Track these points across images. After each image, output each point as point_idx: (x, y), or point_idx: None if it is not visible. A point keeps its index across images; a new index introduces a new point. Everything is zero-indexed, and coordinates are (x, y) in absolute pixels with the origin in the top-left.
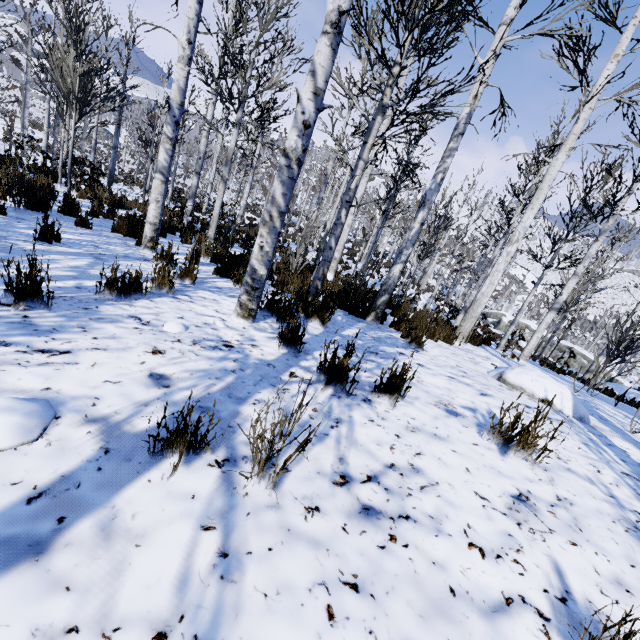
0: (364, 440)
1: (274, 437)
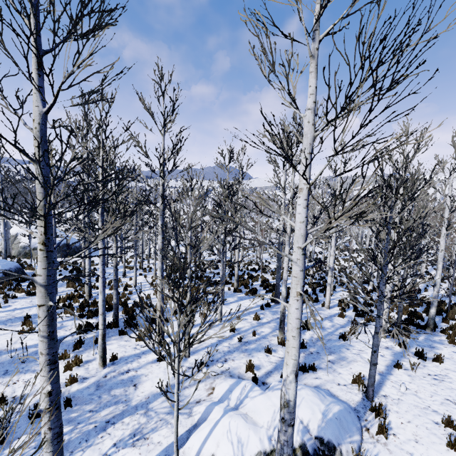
0: (432, 369)
1: (413, 364)
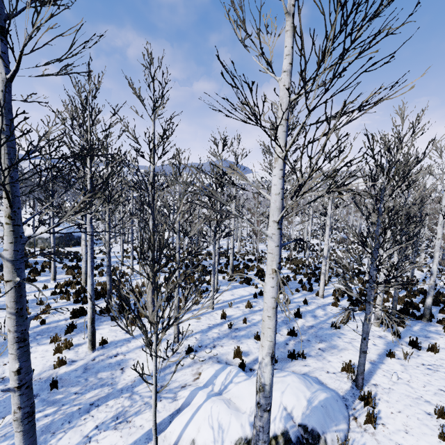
0: (426, 359)
1: (407, 353)
